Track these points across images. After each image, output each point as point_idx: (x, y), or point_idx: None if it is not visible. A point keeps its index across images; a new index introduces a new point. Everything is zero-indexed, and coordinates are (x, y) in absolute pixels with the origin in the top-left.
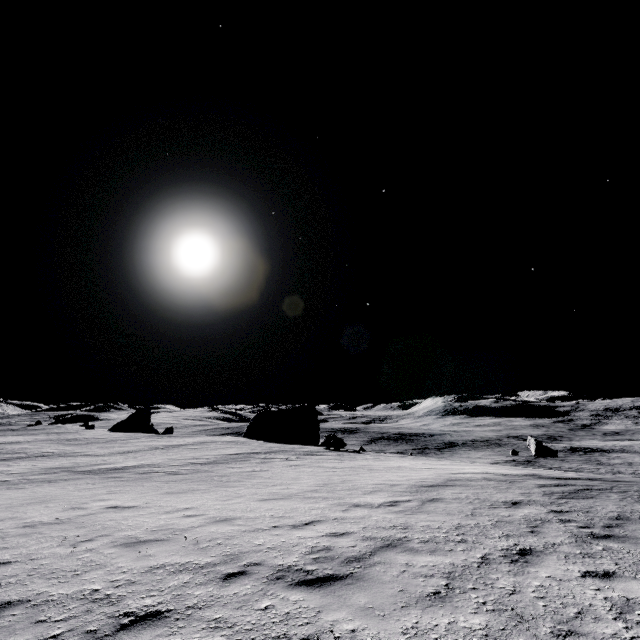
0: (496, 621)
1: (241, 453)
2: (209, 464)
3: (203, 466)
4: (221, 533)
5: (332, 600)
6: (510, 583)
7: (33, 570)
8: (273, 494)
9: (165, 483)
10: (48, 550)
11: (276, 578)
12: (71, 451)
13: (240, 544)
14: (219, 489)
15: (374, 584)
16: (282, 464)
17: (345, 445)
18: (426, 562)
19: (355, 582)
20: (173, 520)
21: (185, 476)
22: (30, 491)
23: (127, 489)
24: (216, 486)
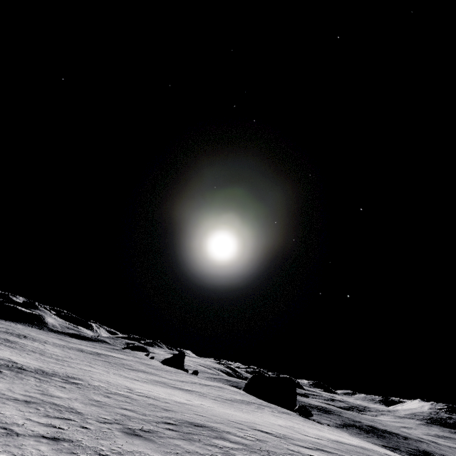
0: (322, 454)
1: (244, 400)
2: (229, 400)
3: (227, 400)
4: (248, 421)
5: (282, 440)
6: (336, 455)
7: (200, 412)
8: (265, 420)
9: (214, 402)
10: (197, 409)
11: (267, 433)
12: (154, 372)
13: (255, 425)
14: (240, 412)
15: (295, 442)
16: (268, 412)
17: (312, 415)
18: (314, 446)
19: (289, 440)
20: (229, 414)
21: (221, 402)
22: (162, 389)
23: (200, 400)
24: (238, 410)
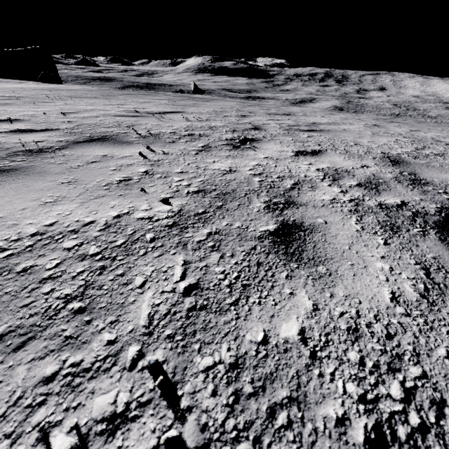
0: None
1: None
2: None
3: None
4: None
5: None
6: None
7: None
8: None
9: None
10: None
11: None
12: None
13: None
14: None
15: None
16: None
17: (57, 80)
18: None
19: None
20: None
21: None
22: None
23: None
24: None
